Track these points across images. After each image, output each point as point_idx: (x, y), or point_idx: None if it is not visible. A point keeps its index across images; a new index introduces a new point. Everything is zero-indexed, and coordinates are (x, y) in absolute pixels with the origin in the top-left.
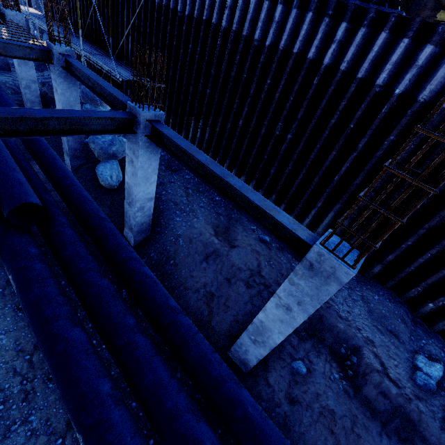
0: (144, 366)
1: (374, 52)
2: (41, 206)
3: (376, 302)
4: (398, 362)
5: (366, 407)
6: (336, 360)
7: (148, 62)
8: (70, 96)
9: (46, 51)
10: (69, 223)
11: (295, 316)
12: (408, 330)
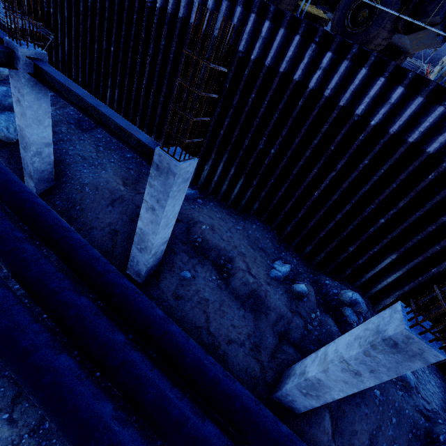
0: (30, 263)
1: (235, 23)
2: None
3: (253, 230)
4: (260, 265)
5: (233, 294)
6: (216, 269)
7: (48, 13)
8: None
9: None
10: None
11: (158, 214)
12: (274, 247)
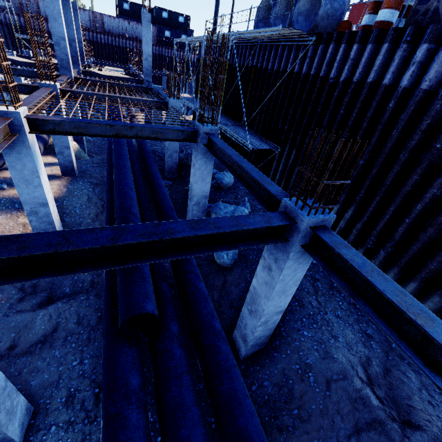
0: None
1: None
2: (155, 315)
3: None
4: None
5: None
6: None
7: (280, 130)
8: (204, 169)
9: (193, 132)
10: (179, 333)
11: None
12: None
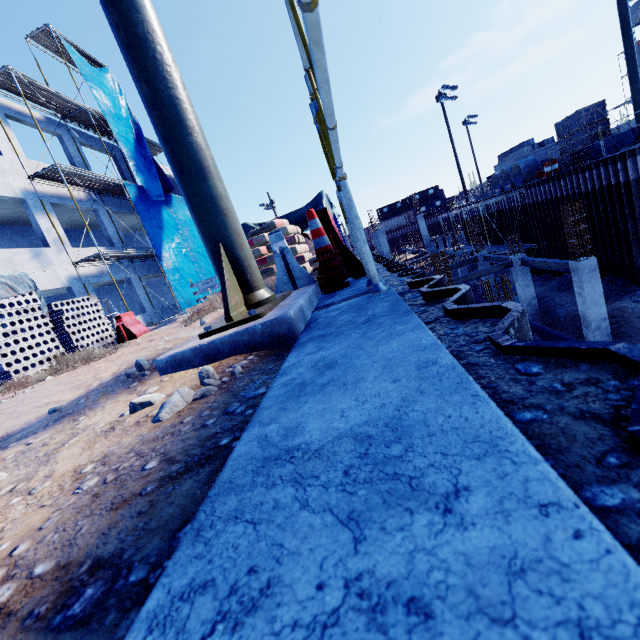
0: None
1: (639, 165)
2: None
3: None
4: None
5: None
6: None
7: (532, 235)
8: None
9: (475, 258)
10: None
11: (583, 295)
12: None
